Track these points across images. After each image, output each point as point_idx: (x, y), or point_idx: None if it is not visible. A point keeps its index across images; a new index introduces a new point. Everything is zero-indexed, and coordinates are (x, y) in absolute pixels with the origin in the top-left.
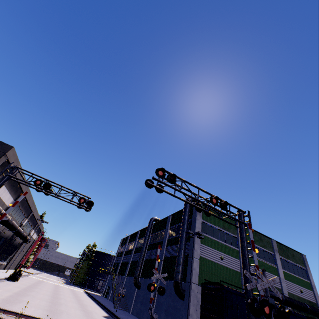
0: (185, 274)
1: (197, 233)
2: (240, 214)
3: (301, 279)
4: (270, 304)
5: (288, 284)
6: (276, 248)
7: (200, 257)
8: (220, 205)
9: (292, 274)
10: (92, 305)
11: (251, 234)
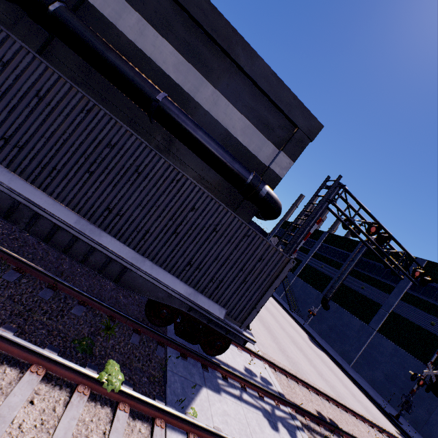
0: None
1: None
2: None
3: None
4: None
5: None
6: None
7: None
8: None
9: None
10: (273, 301)
11: None
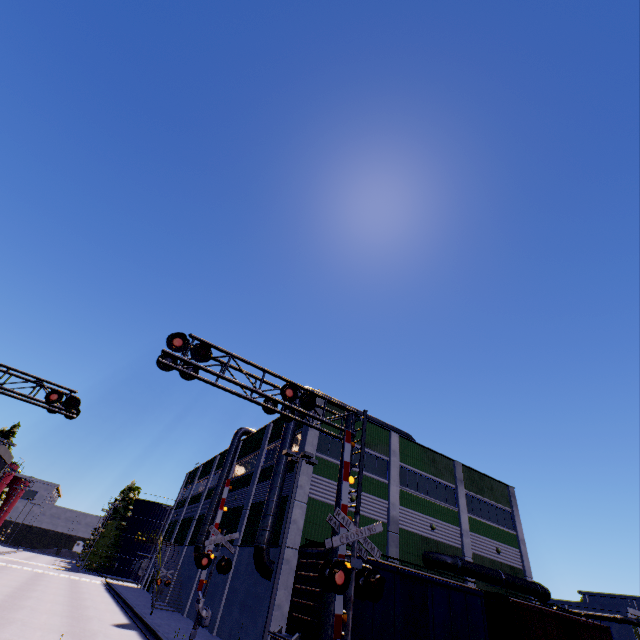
0: (280, 533)
1: (303, 454)
2: (349, 417)
3: (501, 529)
4: (347, 569)
5: (476, 539)
6: (461, 477)
7: (310, 499)
8: (300, 400)
9: (485, 521)
10: (104, 606)
11: (348, 451)
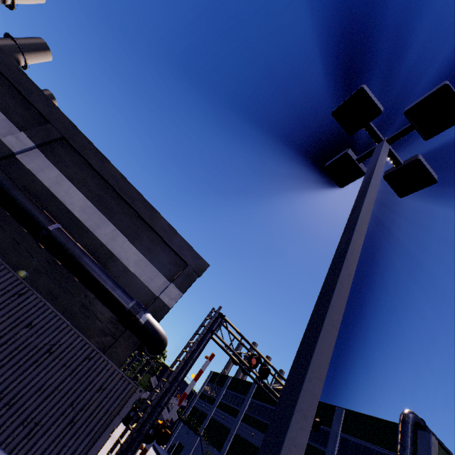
0: None
1: None
2: None
3: None
4: None
5: None
6: None
7: None
8: None
9: None
10: None
11: None
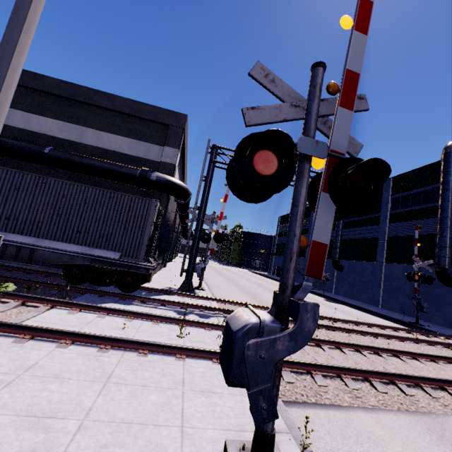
0: (451, 258)
1: None
2: None
3: None
4: None
5: None
6: None
7: None
8: None
9: None
10: None
11: None
